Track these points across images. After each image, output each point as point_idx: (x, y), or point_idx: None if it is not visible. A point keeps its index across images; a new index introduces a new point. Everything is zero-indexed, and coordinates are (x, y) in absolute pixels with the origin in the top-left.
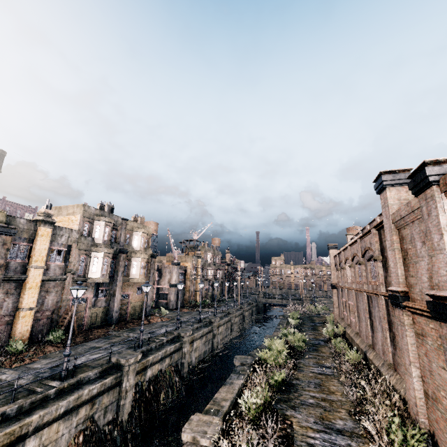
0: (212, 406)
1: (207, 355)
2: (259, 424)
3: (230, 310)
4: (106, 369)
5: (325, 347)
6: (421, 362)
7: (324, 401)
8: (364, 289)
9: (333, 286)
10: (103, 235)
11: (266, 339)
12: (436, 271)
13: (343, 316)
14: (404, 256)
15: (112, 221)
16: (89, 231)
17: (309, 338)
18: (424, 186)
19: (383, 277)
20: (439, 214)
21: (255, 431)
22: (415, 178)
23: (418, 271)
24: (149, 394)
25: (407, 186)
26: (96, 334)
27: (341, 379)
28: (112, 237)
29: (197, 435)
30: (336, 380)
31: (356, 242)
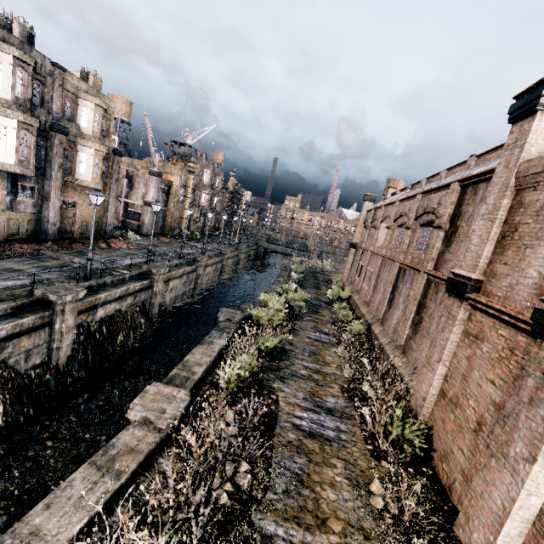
0: (180, 371)
1: (186, 296)
2: (238, 399)
3: (224, 250)
4: (24, 304)
5: (326, 310)
6: (455, 363)
7: (317, 373)
8: (399, 259)
9: (353, 246)
10: (11, 85)
11: (262, 292)
12: None
13: (353, 280)
14: (505, 233)
15: (28, 59)
16: None
17: (310, 297)
18: None
19: (438, 252)
20: None
21: (232, 407)
22: None
23: (525, 259)
24: (101, 336)
25: None
26: (17, 250)
27: (338, 349)
28: (35, 96)
29: (150, 415)
30: (334, 349)
31: (413, 197)
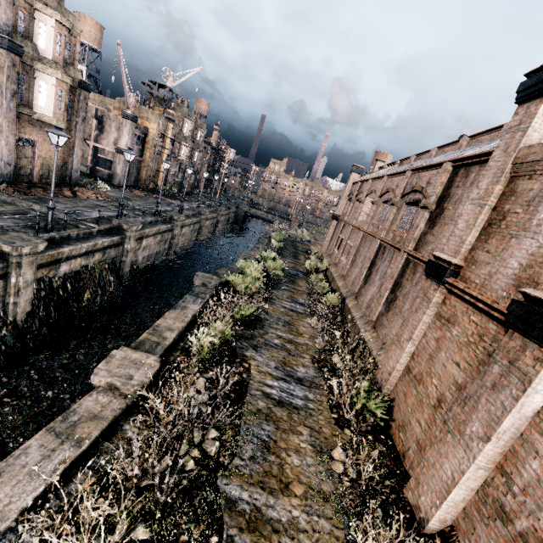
0: (150, 336)
1: (160, 256)
2: (210, 366)
3: (203, 210)
4: None
5: (303, 280)
6: (423, 343)
7: (290, 343)
8: (380, 236)
9: (335, 218)
10: None
11: (240, 257)
12: None
13: (331, 253)
14: (492, 220)
15: None
16: None
17: (289, 266)
18: None
19: (421, 233)
20: None
21: (203, 374)
22: None
23: (508, 249)
24: (65, 293)
25: None
26: None
27: (312, 320)
28: None
29: (116, 381)
30: (307, 320)
31: (403, 173)
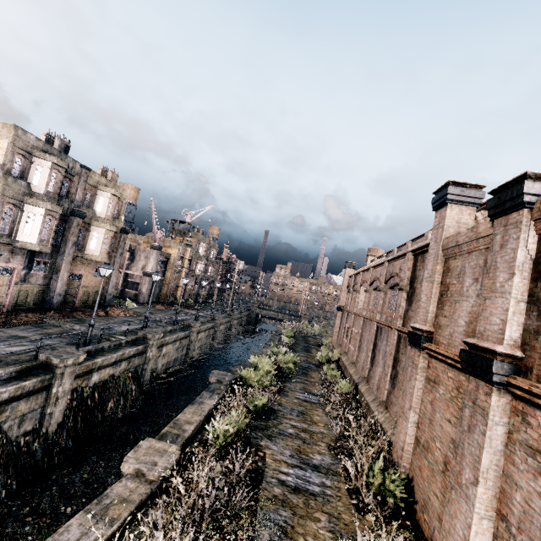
0: (171, 429)
1: (178, 362)
2: (226, 455)
3: (217, 316)
4: (28, 368)
5: (316, 372)
6: (423, 409)
7: (305, 432)
8: (376, 319)
9: (339, 309)
10: (46, 183)
11: (253, 355)
12: (486, 317)
13: (341, 342)
14: (442, 291)
15: (63, 164)
16: (22, 171)
17: (300, 360)
18: (511, 208)
19: (404, 310)
20: (519, 247)
21: (220, 463)
22: (502, 194)
23: (456, 312)
24: (92, 403)
25: (473, 207)
26: (23, 319)
27: (326, 409)
28: (63, 189)
29: (143, 467)
30: (322, 409)
31: (382, 264)
